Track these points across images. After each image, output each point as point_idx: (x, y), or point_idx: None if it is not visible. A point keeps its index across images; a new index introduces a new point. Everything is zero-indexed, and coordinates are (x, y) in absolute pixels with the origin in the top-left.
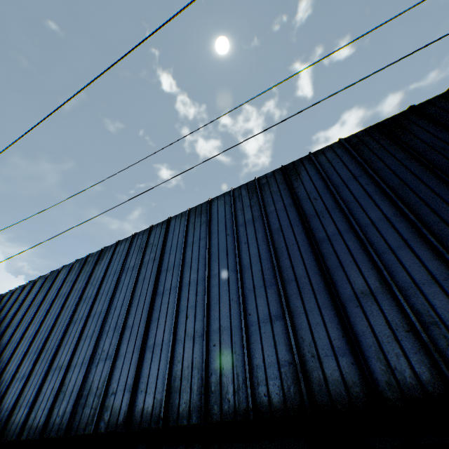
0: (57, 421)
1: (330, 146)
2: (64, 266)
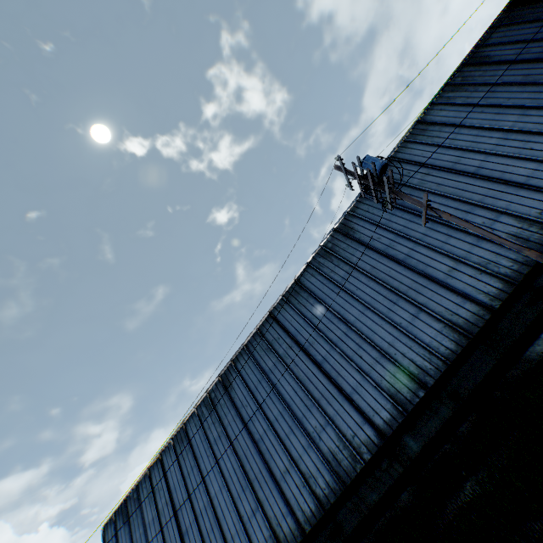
0: (516, 267)
1: (489, 34)
2: (297, 278)
